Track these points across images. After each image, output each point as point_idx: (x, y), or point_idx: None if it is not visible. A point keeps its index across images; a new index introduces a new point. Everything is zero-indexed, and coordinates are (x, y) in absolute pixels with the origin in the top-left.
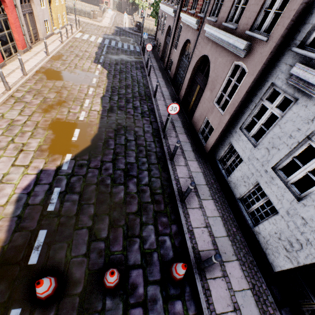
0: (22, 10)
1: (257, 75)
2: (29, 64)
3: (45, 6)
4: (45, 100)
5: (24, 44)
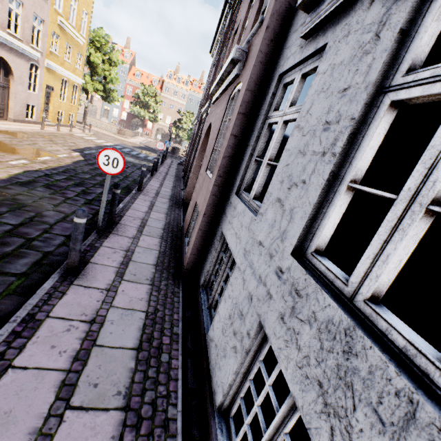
0: None
1: (252, 75)
2: None
3: (36, 92)
4: None
5: None
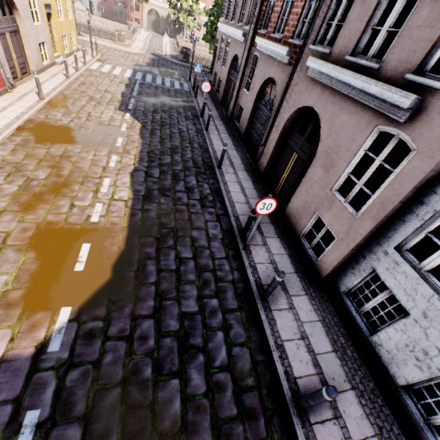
0: None
1: None
2: (7, 115)
3: (40, 21)
4: (27, 183)
5: (1, 80)
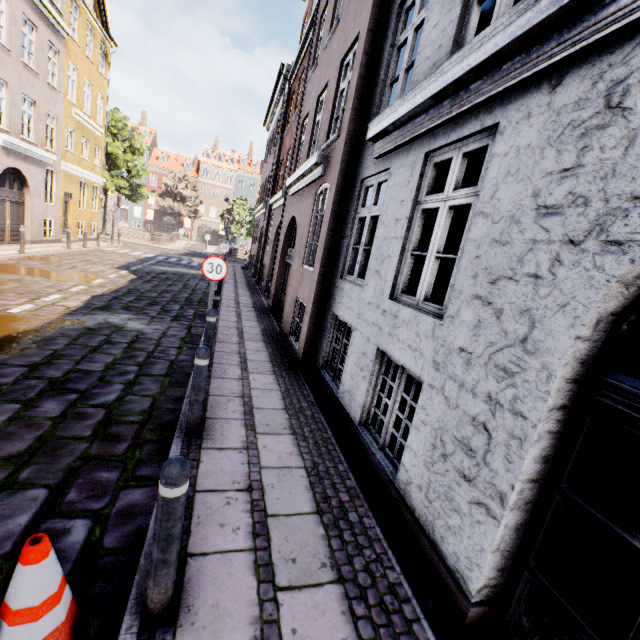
0: (0, 194)
1: (339, 180)
2: None
3: (54, 203)
4: None
5: None
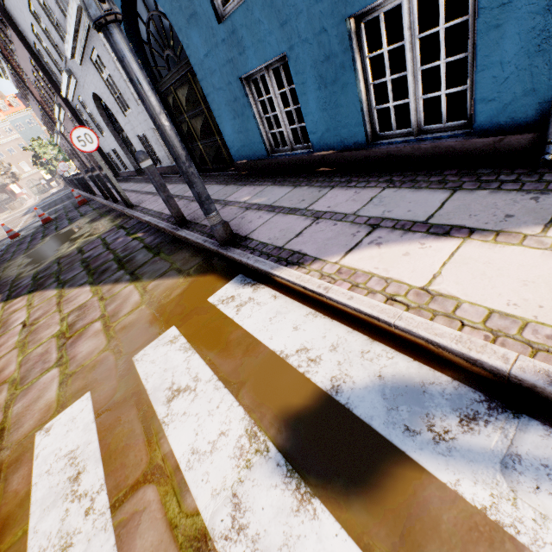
0: None
1: (70, 112)
2: None
3: None
4: None
5: None
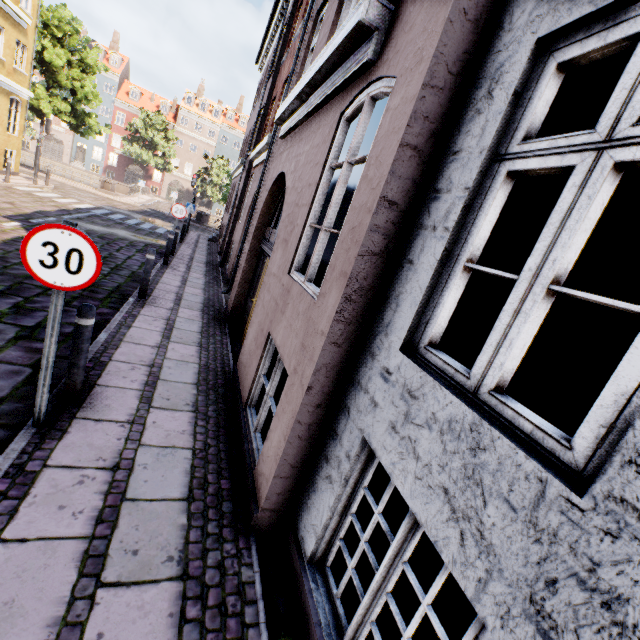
0: None
1: (442, 47)
2: None
3: None
4: None
5: None
